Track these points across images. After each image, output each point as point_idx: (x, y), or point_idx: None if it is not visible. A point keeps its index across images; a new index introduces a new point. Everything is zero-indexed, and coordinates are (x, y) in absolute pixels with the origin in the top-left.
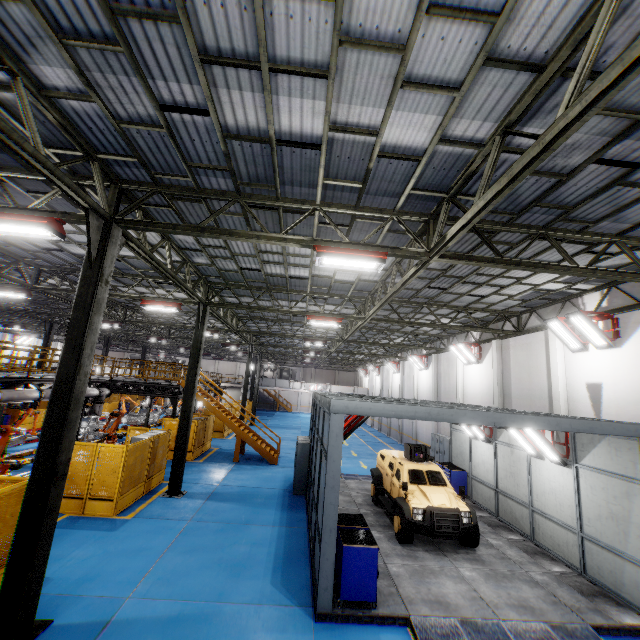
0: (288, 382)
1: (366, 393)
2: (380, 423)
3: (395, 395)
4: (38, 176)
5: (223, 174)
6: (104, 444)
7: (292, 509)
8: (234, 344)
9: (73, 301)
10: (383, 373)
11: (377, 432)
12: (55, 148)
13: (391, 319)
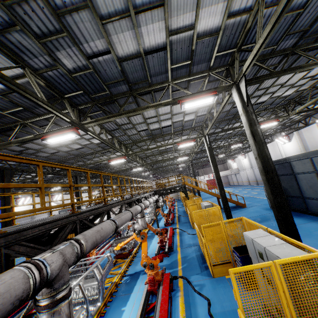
0: (197, 177)
1: (237, 170)
2: (256, 181)
3: None
4: (193, 76)
5: (297, 35)
6: (208, 208)
7: (299, 216)
8: (182, 163)
9: (248, 124)
10: (248, 156)
11: (257, 186)
12: (219, 52)
13: (303, 110)
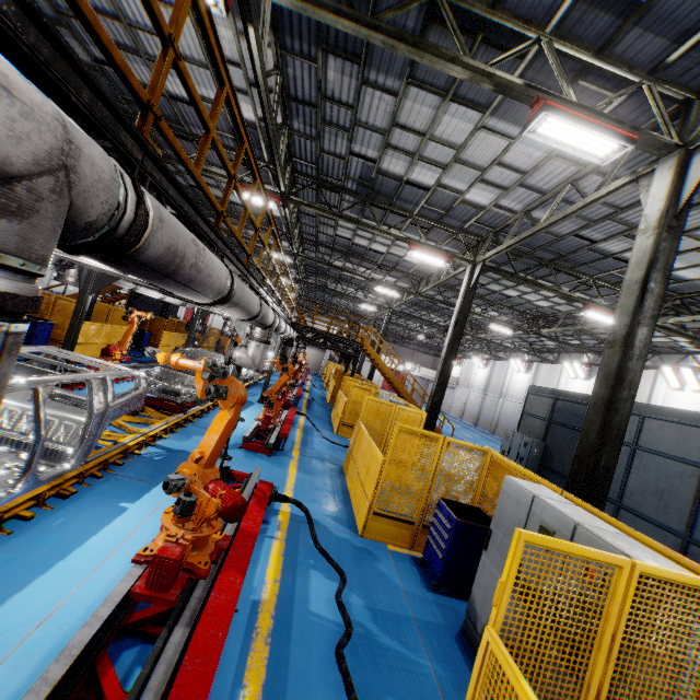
0: None
1: (455, 383)
2: (477, 418)
3: (513, 395)
4: (606, 62)
5: None
6: (403, 406)
7: None
8: (373, 305)
9: (650, 257)
10: (493, 368)
11: (473, 426)
12: None
13: (674, 329)
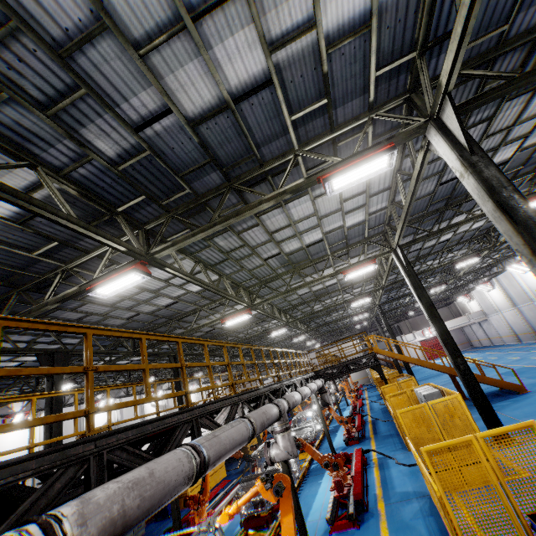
0: (400, 338)
1: (482, 315)
2: (532, 332)
3: None
4: (340, 130)
5: None
6: (433, 401)
7: None
8: (363, 312)
9: (483, 189)
10: (500, 283)
11: None
12: (381, 68)
13: None
